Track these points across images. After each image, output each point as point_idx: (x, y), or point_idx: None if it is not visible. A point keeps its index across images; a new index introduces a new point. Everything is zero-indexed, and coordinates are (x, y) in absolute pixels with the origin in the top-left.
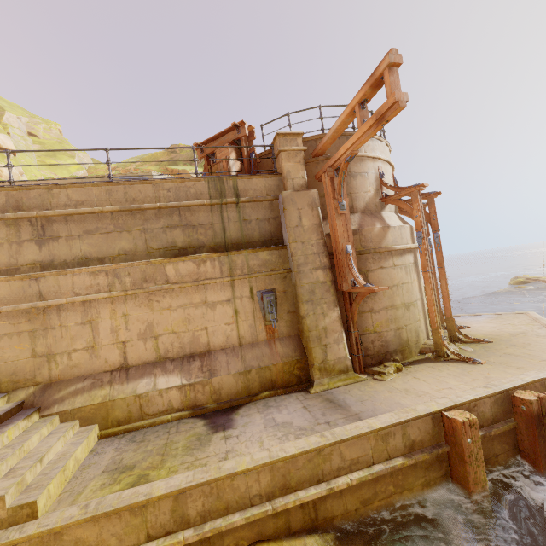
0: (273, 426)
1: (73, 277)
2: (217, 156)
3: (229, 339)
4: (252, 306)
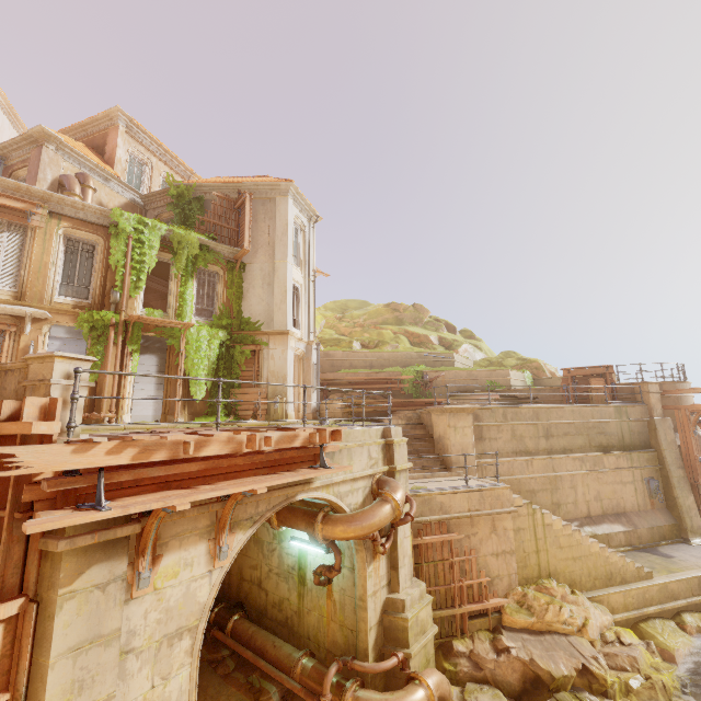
0: (700, 557)
1: (565, 460)
2: (591, 382)
3: (633, 506)
4: (642, 487)
